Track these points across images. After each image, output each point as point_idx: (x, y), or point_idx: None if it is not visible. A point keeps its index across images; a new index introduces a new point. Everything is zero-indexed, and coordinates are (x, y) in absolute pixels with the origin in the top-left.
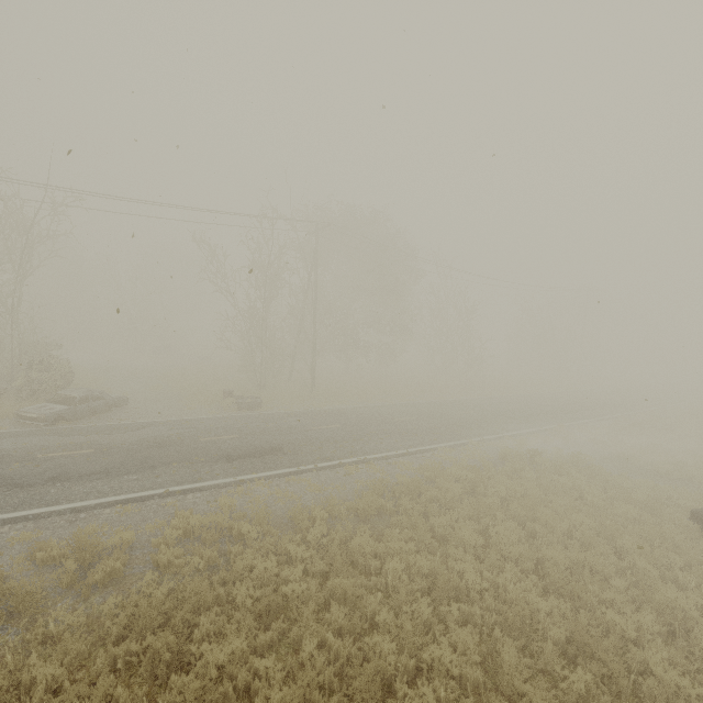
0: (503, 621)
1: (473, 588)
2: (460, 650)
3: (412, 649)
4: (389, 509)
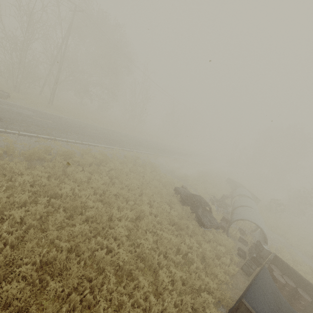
0: (66, 206)
1: (64, 194)
2: (33, 214)
3: (3, 210)
4: (48, 159)
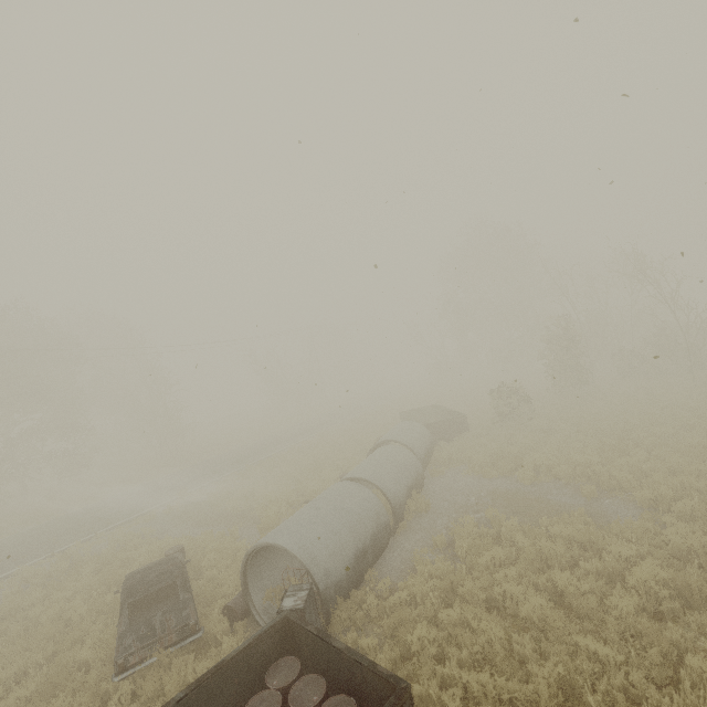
0: None
1: None
2: None
3: None
4: None
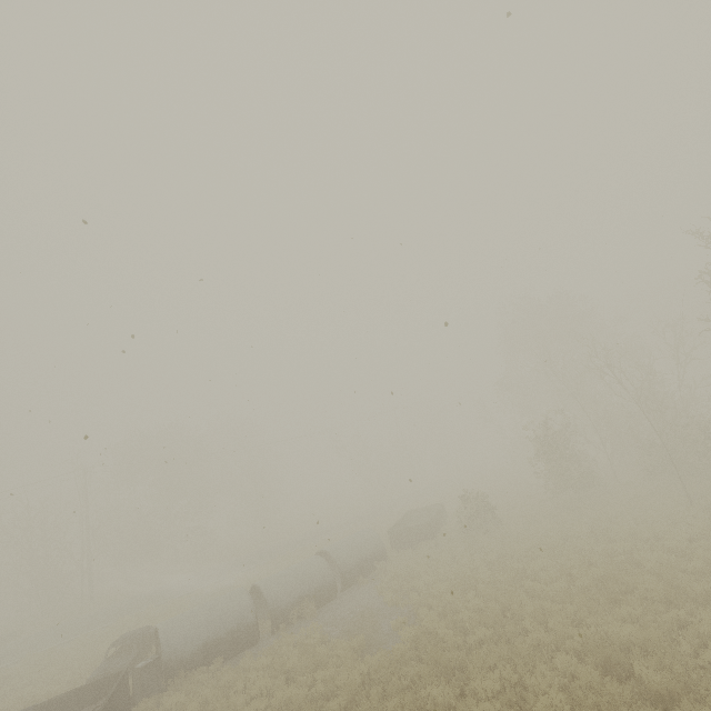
0: None
1: None
2: None
3: None
4: None
